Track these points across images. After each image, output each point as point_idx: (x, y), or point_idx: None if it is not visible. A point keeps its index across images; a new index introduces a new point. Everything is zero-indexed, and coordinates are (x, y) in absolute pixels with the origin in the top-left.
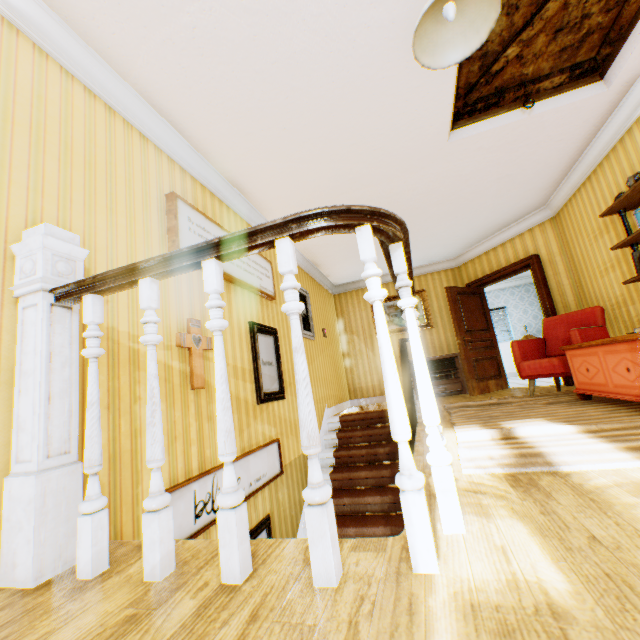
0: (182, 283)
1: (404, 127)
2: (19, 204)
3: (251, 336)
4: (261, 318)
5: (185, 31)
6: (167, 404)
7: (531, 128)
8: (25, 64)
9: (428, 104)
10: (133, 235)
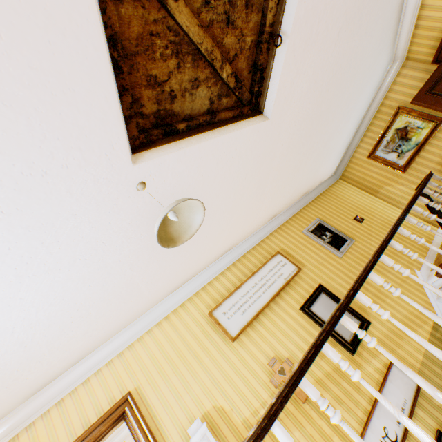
0: (249, 347)
1: (239, 162)
2: (180, 412)
3: (308, 316)
4: (304, 293)
5: (147, 286)
6: (298, 429)
7: (303, 27)
8: (141, 352)
9: (232, 149)
10: (214, 359)
